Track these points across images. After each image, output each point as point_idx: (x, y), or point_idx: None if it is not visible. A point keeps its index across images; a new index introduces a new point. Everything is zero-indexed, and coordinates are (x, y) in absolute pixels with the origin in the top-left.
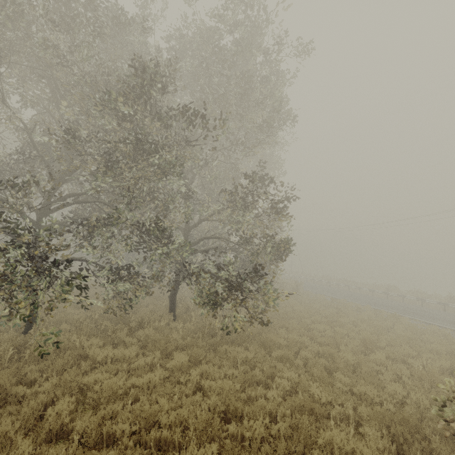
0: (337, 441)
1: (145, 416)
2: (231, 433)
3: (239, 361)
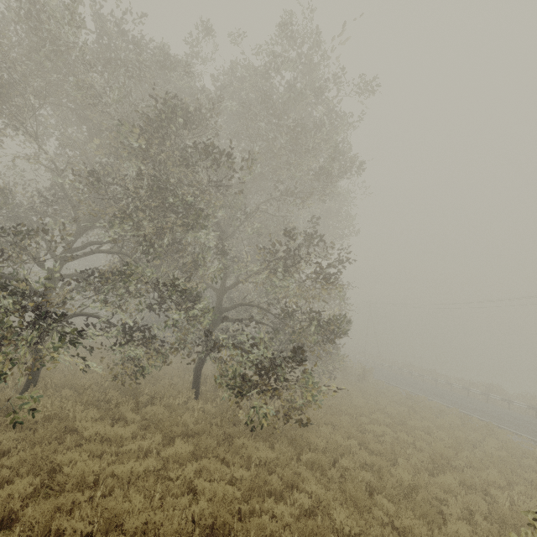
0: None
1: (109, 516)
2: None
3: (255, 461)
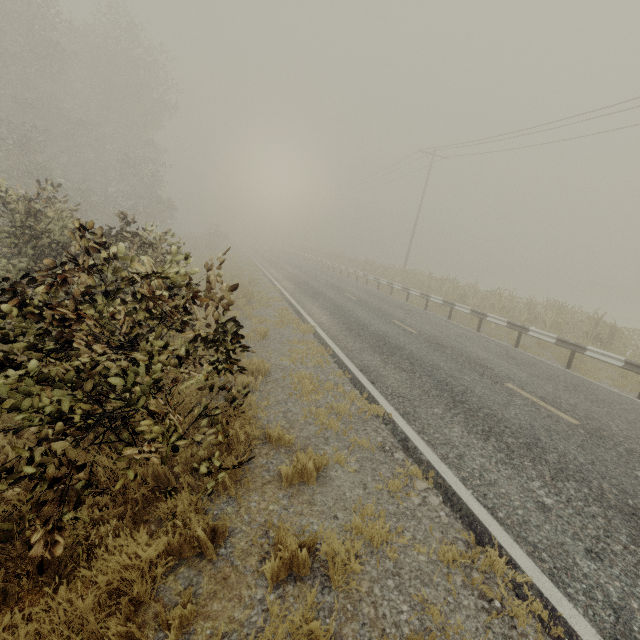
0: None
1: None
2: None
3: None
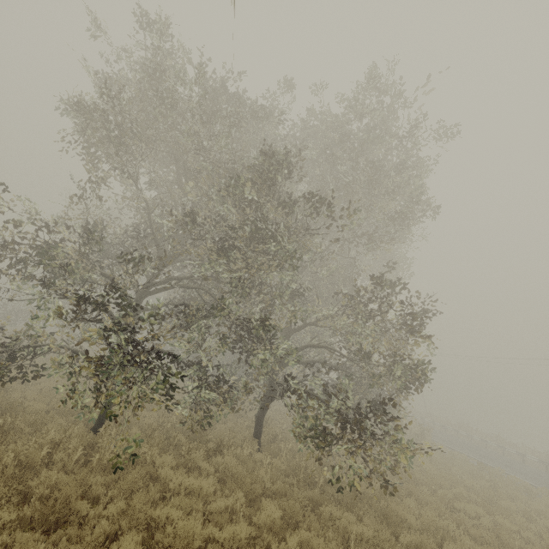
0: None
1: None
2: None
3: (352, 538)
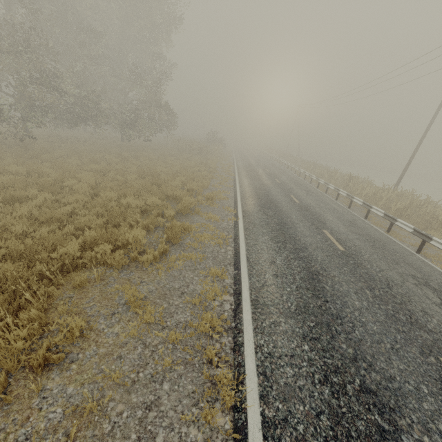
0: None
1: None
2: None
3: None
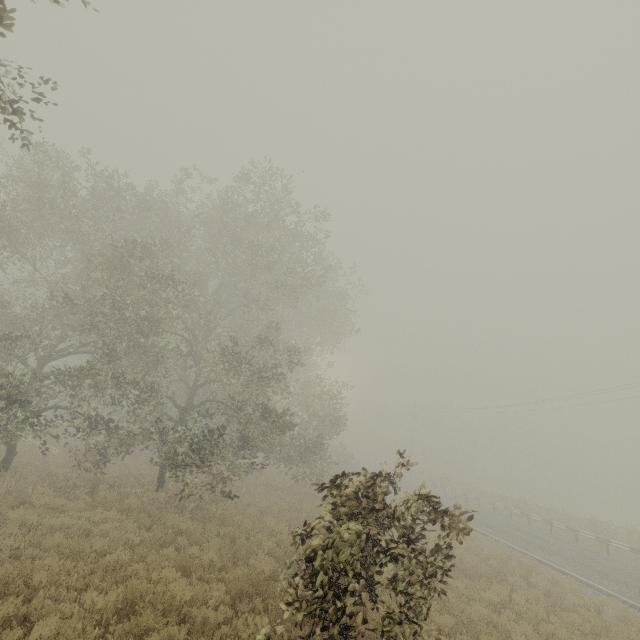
0: (170, 577)
1: (34, 541)
2: (98, 567)
3: (176, 530)
